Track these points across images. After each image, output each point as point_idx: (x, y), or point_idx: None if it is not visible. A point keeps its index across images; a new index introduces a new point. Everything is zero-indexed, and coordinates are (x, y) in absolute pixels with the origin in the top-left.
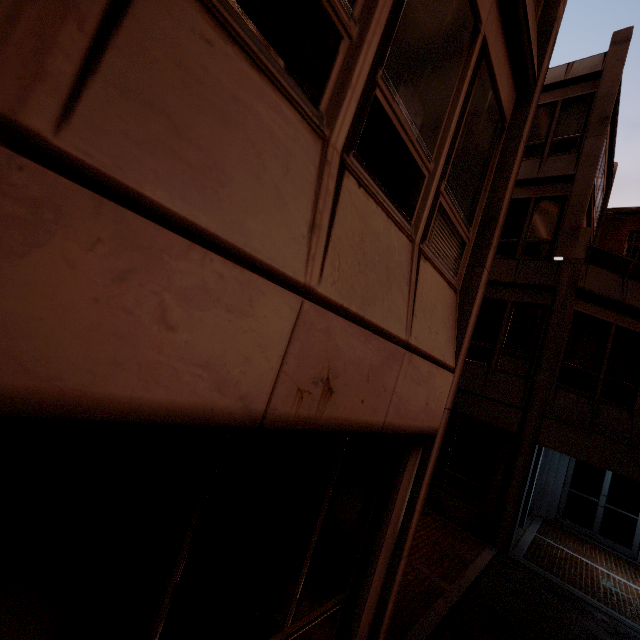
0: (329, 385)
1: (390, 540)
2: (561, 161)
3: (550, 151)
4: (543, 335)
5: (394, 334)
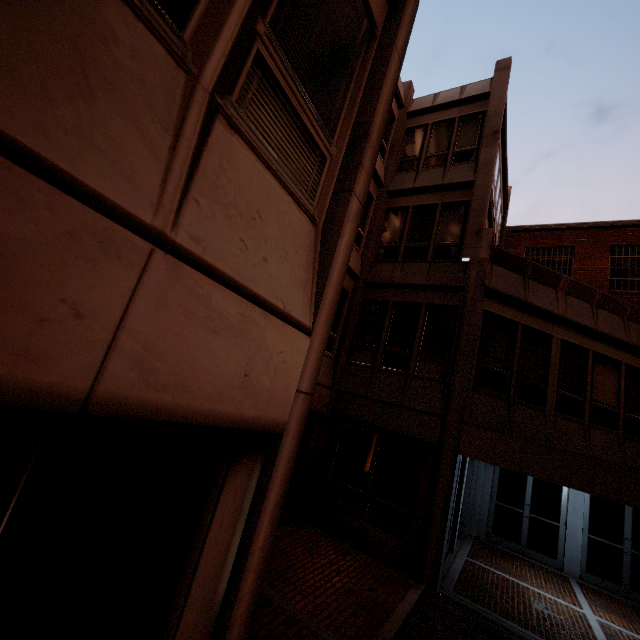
0: None
1: (195, 634)
2: (462, 169)
3: (452, 161)
4: (457, 336)
5: (101, 194)
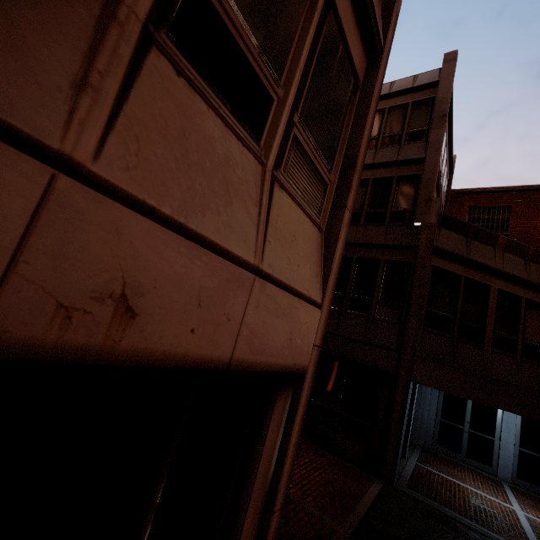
0: (127, 304)
1: (259, 494)
2: (414, 148)
3: (406, 140)
4: (410, 287)
5: (237, 255)
